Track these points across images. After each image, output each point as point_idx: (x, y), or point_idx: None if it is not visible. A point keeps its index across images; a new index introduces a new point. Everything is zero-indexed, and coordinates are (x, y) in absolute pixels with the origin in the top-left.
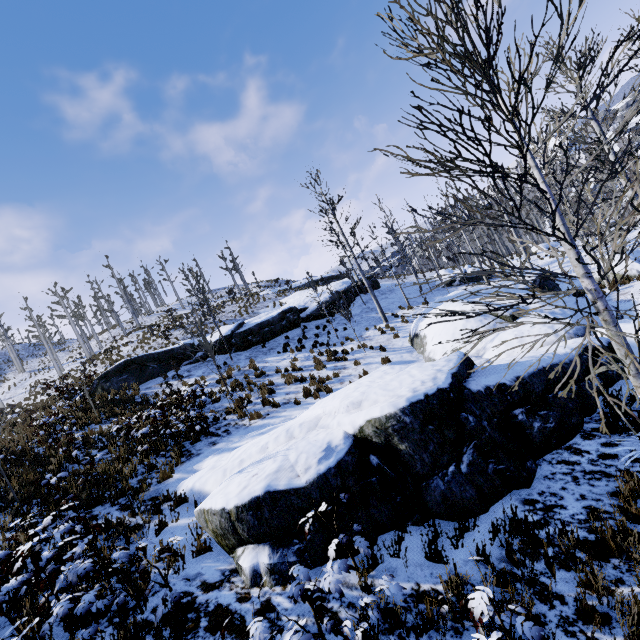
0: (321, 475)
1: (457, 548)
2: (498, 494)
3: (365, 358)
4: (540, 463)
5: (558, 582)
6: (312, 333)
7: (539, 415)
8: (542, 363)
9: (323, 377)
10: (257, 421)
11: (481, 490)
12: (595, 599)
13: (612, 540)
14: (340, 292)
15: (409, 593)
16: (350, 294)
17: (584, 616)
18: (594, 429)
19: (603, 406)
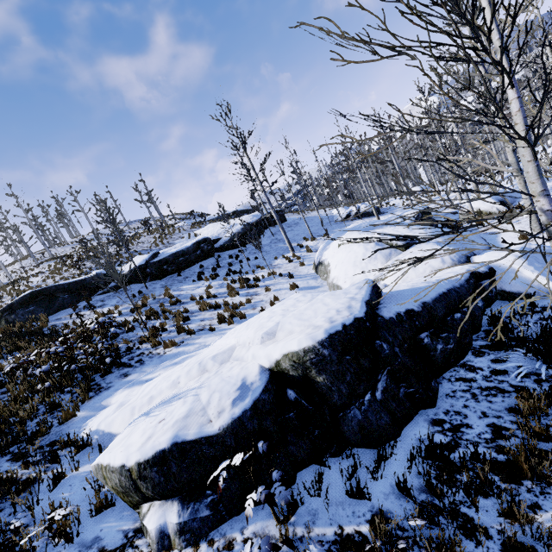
0: (236, 420)
1: (376, 480)
2: (408, 416)
3: (275, 285)
4: (441, 381)
5: (479, 512)
6: (225, 262)
7: (441, 337)
8: (441, 288)
9: (236, 303)
10: (171, 349)
11: (394, 415)
12: (517, 529)
13: (524, 463)
14: (251, 224)
15: (333, 539)
16: (260, 226)
17: (511, 551)
18: (482, 346)
19: (486, 325)
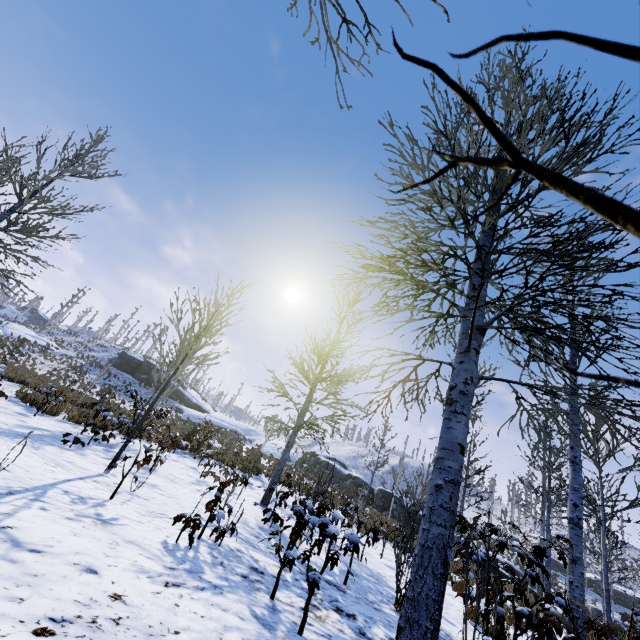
0: None
1: None
2: None
3: None
4: None
5: None
6: None
7: None
8: None
9: None
10: None
11: None
12: None
13: None
14: None
15: None
16: None
17: None
18: None
19: None
